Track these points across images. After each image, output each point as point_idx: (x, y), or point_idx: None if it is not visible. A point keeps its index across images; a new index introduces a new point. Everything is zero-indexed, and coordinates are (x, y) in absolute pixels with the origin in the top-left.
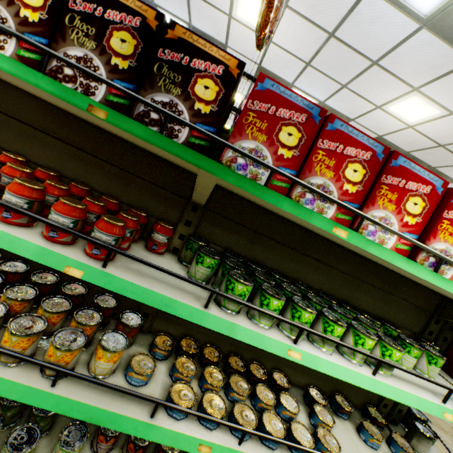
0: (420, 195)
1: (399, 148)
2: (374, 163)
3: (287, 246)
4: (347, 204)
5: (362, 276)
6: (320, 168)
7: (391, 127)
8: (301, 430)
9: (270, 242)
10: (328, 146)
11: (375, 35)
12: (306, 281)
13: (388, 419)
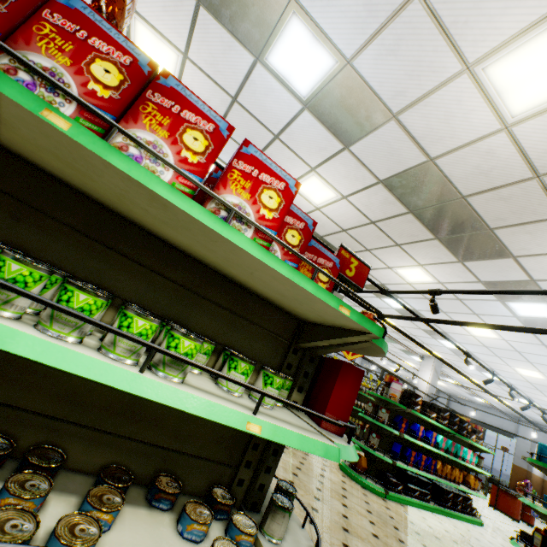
0: (202, 131)
1: (314, 232)
2: (137, 73)
3: (83, 234)
4: (87, 102)
5: (202, 289)
6: (48, 47)
7: (303, 208)
8: (15, 521)
9: (51, 223)
10: (63, 24)
11: (271, 108)
12: (116, 290)
13: (248, 504)
